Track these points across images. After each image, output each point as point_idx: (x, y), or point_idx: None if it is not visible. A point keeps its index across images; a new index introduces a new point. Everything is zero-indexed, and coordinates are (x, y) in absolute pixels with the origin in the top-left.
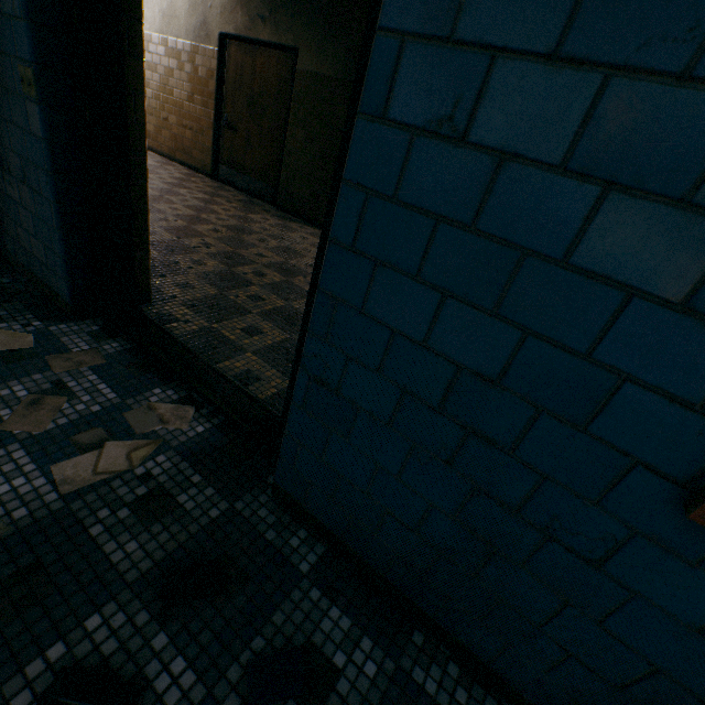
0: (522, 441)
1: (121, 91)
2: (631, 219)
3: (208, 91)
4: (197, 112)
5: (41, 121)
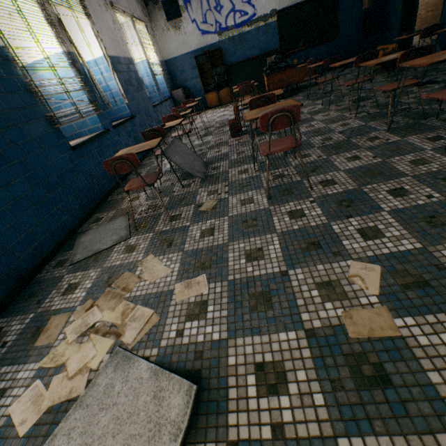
0: None
1: (415, 0)
2: None
3: None
4: (435, 2)
5: (400, 14)
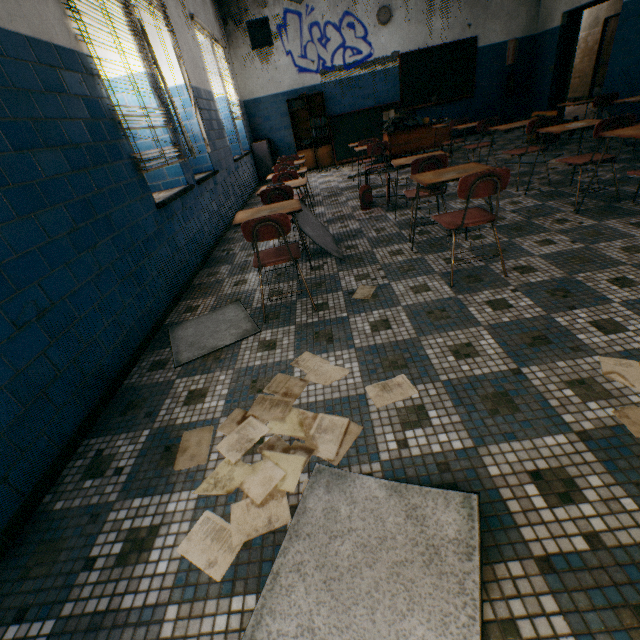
0: (633, 73)
1: (569, 62)
2: (639, 39)
3: (592, 52)
4: (583, 67)
5: (551, 76)
